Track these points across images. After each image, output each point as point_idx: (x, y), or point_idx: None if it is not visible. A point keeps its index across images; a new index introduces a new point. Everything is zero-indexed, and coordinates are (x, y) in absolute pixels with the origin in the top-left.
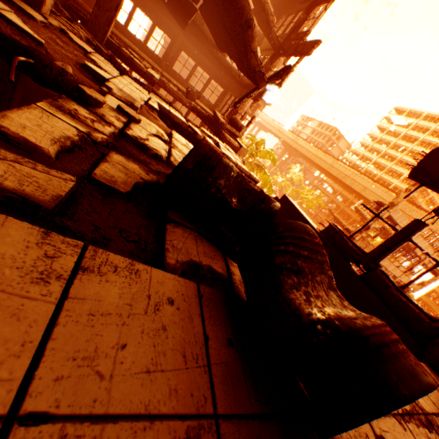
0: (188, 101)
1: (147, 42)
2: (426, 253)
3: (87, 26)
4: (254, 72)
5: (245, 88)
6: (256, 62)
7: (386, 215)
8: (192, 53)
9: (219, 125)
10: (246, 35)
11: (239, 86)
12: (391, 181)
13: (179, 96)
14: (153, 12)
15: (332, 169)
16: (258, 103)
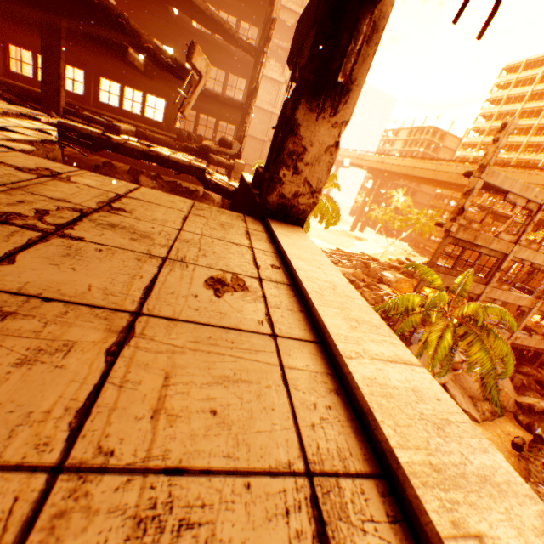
0: (178, 143)
1: (144, 113)
2: None
3: (42, 105)
4: (169, 67)
5: (241, 109)
6: (166, 56)
7: (480, 184)
8: None
9: (207, 150)
10: (127, 32)
11: (241, 113)
12: (536, 159)
13: (165, 141)
14: (139, 83)
15: (439, 175)
16: None
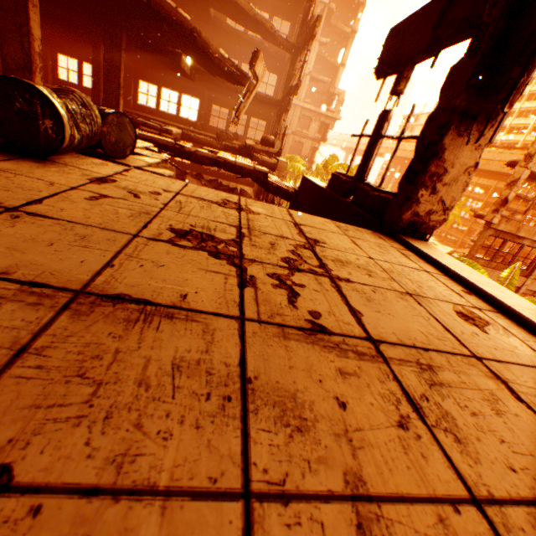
0: (219, 143)
1: (179, 113)
2: (391, 137)
3: None
4: (231, 74)
5: (277, 106)
6: (228, 64)
7: (526, 174)
8: (222, 102)
9: (250, 149)
10: (198, 44)
11: (274, 109)
12: None
13: (207, 141)
14: (175, 84)
15: None
16: (326, 123)
